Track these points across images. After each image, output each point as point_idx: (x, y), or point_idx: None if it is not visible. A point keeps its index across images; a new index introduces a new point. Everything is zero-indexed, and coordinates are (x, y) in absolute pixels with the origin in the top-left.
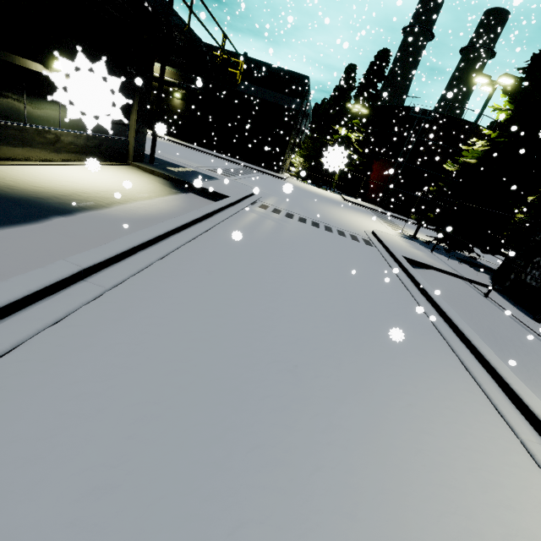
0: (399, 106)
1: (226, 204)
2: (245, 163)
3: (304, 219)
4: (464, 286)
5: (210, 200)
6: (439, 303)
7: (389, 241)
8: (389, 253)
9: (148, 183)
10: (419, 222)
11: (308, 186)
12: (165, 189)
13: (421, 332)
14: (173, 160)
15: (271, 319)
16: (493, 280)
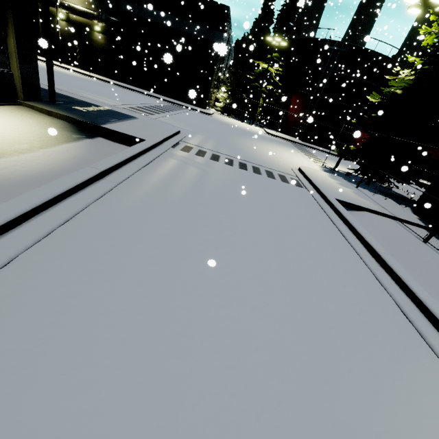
0: (315, 39)
1: (138, 152)
2: (172, 100)
3: (231, 160)
4: (400, 229)
5: (122, 145)
6: (402, 277)
7: (317, 179)
8: (321, 195)
9: (36, 129)
10: (342, 156)
11: (233, 121)
12: (60, 135)
13: (401, 342)
14: (87, 97)
15: (176, 422)
16: (416, 214)
